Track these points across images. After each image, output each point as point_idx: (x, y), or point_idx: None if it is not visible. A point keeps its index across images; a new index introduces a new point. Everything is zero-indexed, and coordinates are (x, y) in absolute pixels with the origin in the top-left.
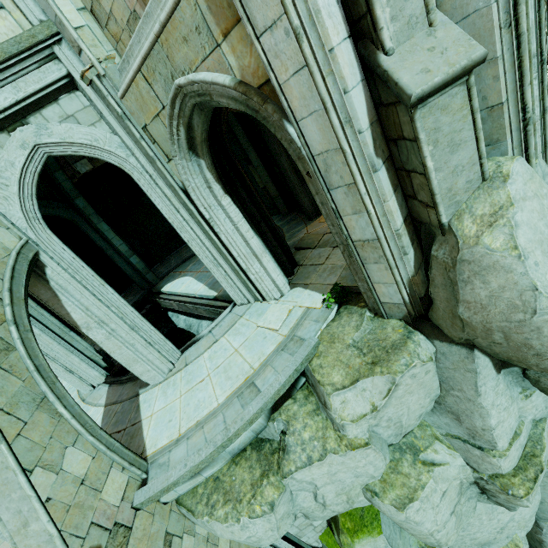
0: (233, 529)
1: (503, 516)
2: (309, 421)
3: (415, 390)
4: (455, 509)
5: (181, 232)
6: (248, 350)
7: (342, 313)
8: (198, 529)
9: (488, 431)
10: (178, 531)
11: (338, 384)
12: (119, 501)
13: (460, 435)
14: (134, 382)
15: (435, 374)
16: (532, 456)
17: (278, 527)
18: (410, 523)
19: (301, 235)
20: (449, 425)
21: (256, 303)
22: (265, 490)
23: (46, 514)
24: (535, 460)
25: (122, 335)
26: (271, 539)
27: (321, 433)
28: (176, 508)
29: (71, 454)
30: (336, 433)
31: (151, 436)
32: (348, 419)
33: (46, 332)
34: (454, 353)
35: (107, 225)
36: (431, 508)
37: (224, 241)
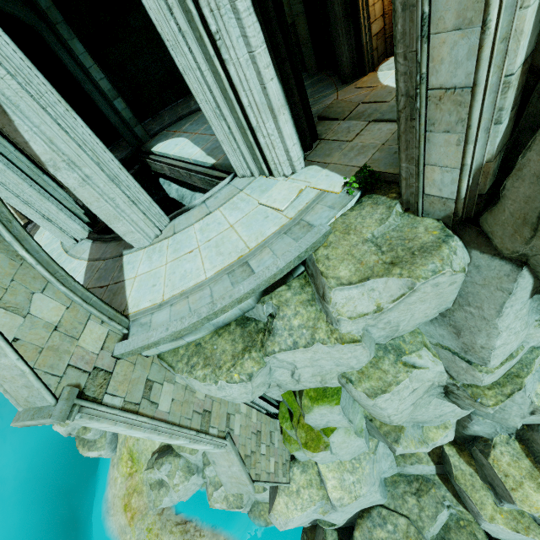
0: (210, 388)
1: (447, 409)
2: (301, 310)
3: (429, 299)
4: (416, 401)
5: (174, 53)
6: (245, 228)
7: (365, 203)
8: (178, 379)
9: (487, 349)
10: (159, 379)
11: (344, 279)
12: (98, 349)
13: (451, 347)
14: (118, 242)
15: (458, 287)
16: (515, 376)
17: (253, 392)
18: (375, 408)
19: (329, 101)
20: (443, 336)
21: (260, 177)
22: (245, 362)
23: (14, 352)
24: (517, 380)
25: (99, 185)
26: (245, 400)
27: (312, 323)
28: (158, 361)
29: (40, 300)
30: (328, 326)
31: (133, 296)
32: (345, 316)
33: (13, 169)
34: (493, 268)
35: (82, 45)
36: (399, 399)
37: (233, 78)
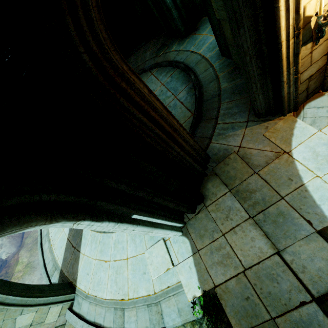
0: None
1: None
2: None
3: None
4: None
5: None
6: (132, 271)
7: None
8: None
9: None
10: None
11: None
12: (57, 318)
13: None
14: None
15: None
16: None
17: None
18: None
19: (232, 142)
20: None
21: None
22: None
23: None
24: None
25: None
26: None
27: None
28: None
29: (20, 318)
30: None
31: (80, 272)
32: None
33: None
34: None
35: None
36: None
37: None
